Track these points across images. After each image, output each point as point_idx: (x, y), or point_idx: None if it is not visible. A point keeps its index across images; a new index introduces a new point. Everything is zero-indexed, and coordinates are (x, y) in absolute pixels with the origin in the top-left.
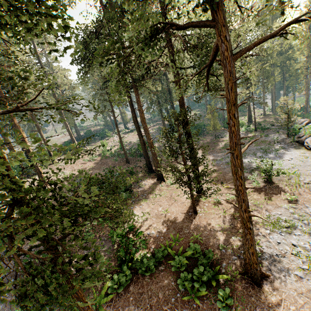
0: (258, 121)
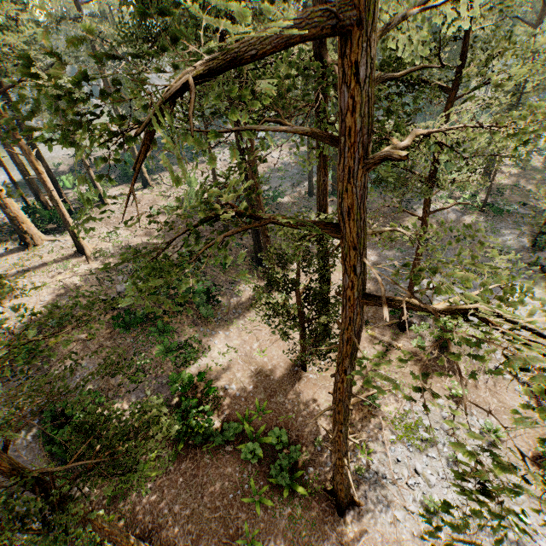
0: (501, 182)
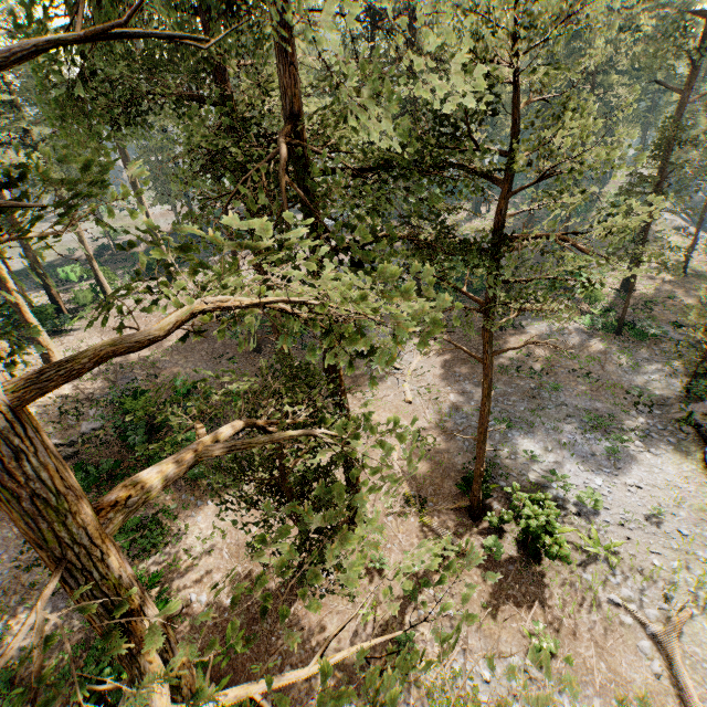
0: (649, 292)
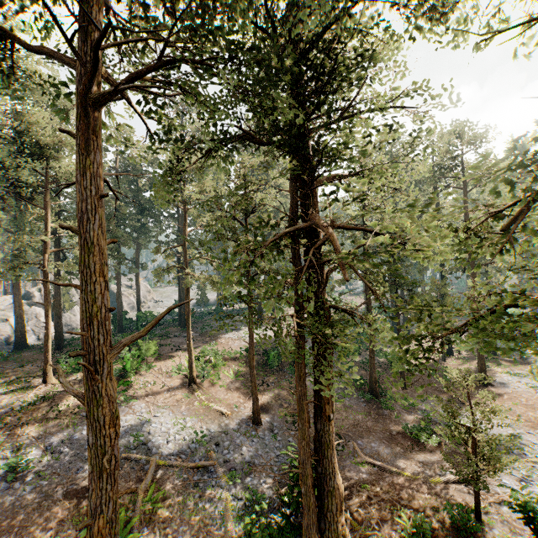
0: None
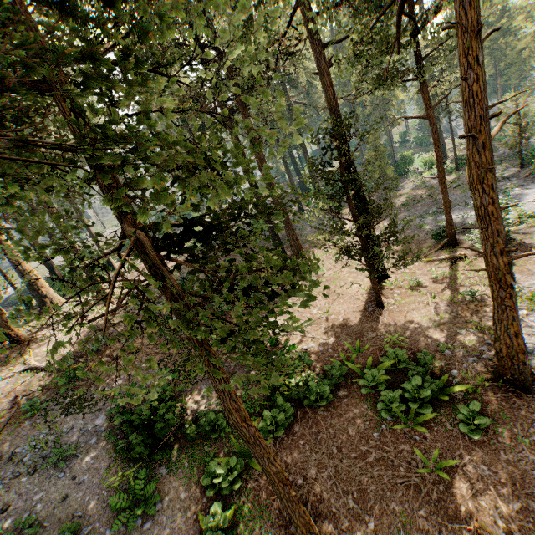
0: (458, 155)
